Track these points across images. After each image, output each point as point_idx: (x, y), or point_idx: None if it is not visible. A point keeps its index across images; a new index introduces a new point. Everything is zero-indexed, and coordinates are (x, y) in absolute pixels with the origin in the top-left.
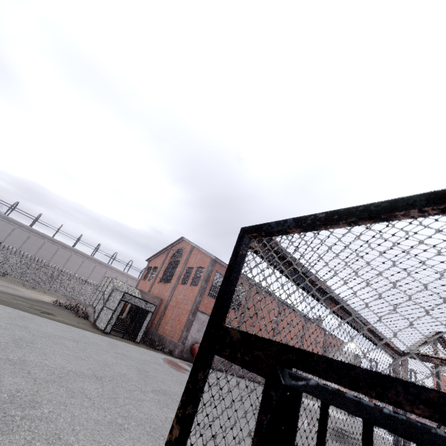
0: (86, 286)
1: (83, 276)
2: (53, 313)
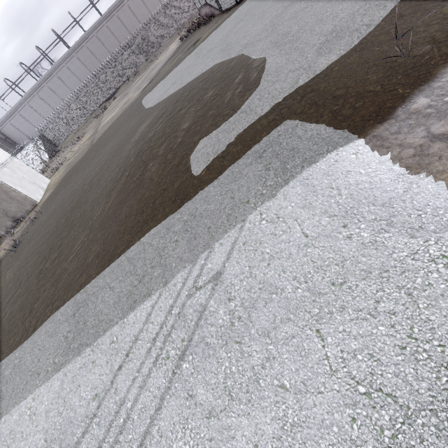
0: (172, 9)
1: (157, 8)
2: (196, 40)
